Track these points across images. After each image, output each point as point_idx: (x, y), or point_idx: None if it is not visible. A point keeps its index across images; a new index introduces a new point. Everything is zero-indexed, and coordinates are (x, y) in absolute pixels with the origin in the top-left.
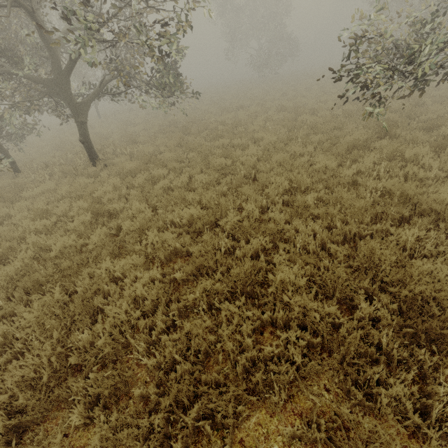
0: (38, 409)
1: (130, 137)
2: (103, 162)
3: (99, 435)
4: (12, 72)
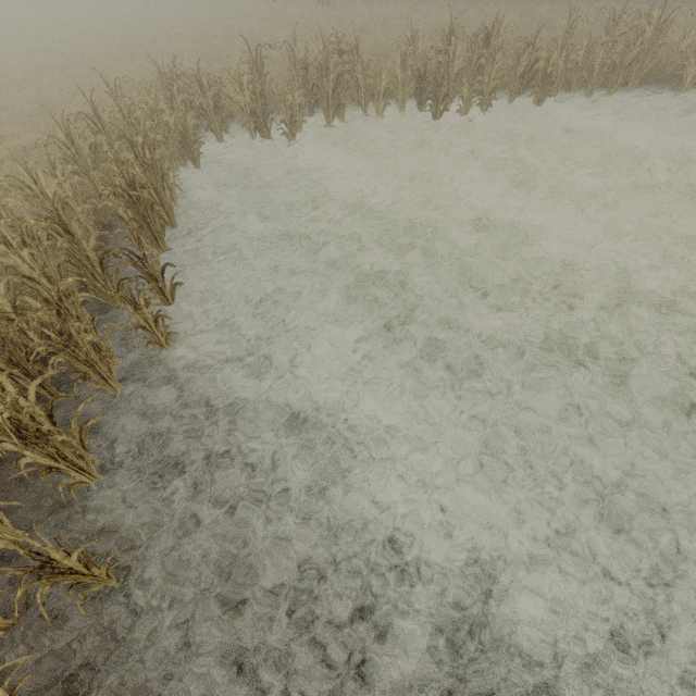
0: None
1: None
2: None
3: None
4: None
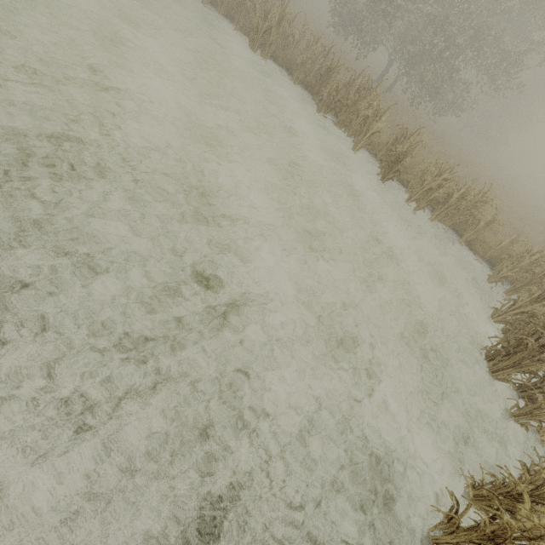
0: None
1: None
2: None
3: None
4: None
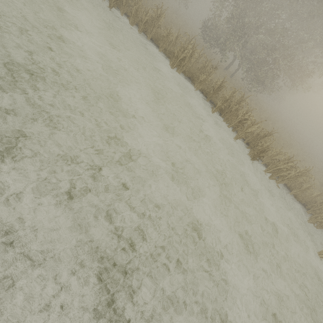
0: None
1: None
2: None
3: None
4: None
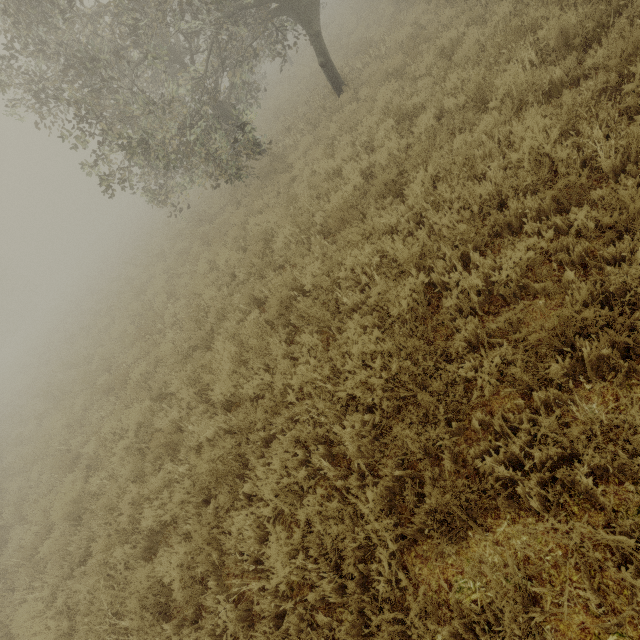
0: (474, 244)
1: (363, 41)
2: (353, 84)
3: (558, 243)
4: (234, 5)
